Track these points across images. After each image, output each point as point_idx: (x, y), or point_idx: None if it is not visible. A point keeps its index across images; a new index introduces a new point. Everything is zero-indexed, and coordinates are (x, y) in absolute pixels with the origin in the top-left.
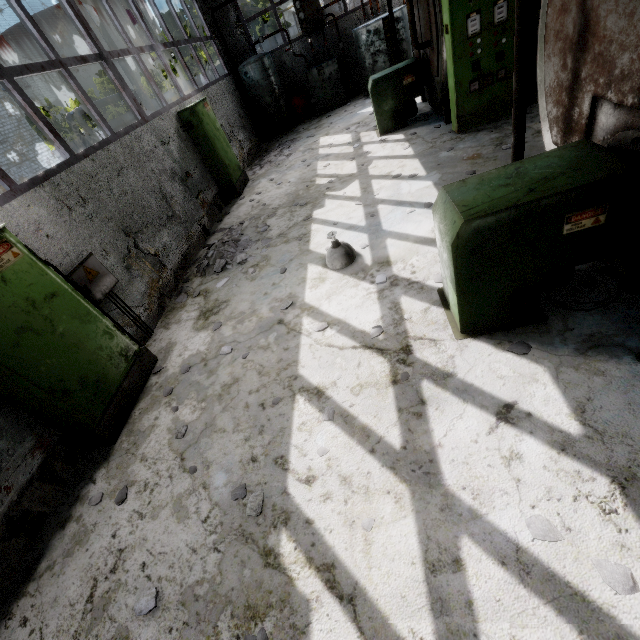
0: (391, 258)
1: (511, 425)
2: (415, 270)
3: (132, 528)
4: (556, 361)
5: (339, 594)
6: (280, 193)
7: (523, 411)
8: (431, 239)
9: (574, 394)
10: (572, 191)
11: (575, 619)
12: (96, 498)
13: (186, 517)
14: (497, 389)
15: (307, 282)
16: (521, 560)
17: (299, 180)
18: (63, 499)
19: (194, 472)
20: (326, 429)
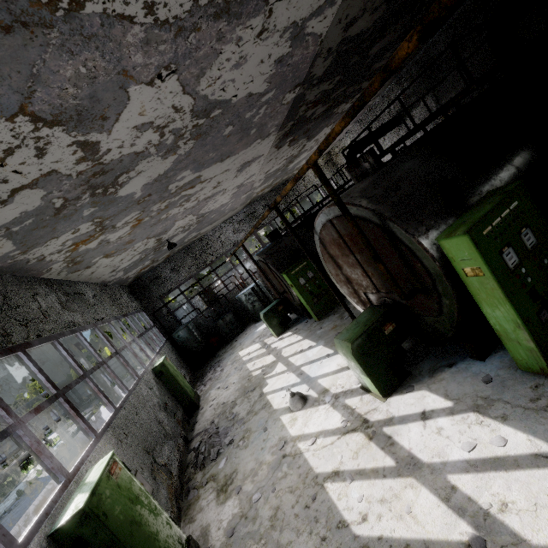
0: (326, 387)
1: (429, 419)
2: (343, 385)
3: None
4: (426, 385)
5: None
6: (231, 391)
7: (429, 410)
8: (340, 369)
9: (440, 392)
10: (377, 320)
11: (501, 467)
12: None
13: None
14: (414, 409)
15: (286, 425)
16: (471, 464)
17: (240, 379)
18: None
19: None
20: (354, 486)
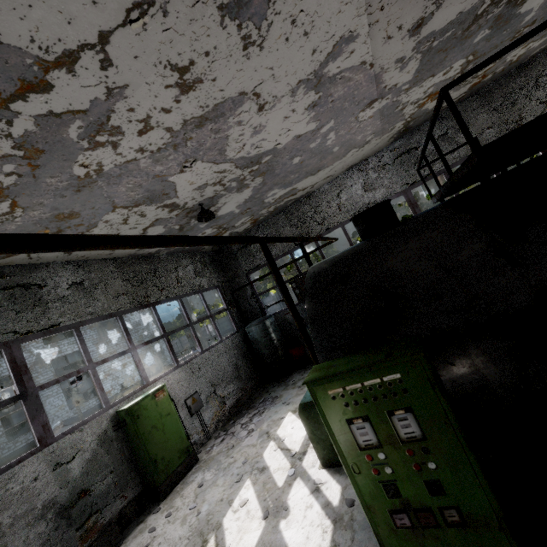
0: None
1: None
2: None
3: None
4: None
5: None
6: (170, 542)
7: None
8: None
9: None
10: None
11: None
12: None
13: None
14: None
15: None
16: None
17: (203, 520)
18: None
19: None
20: None
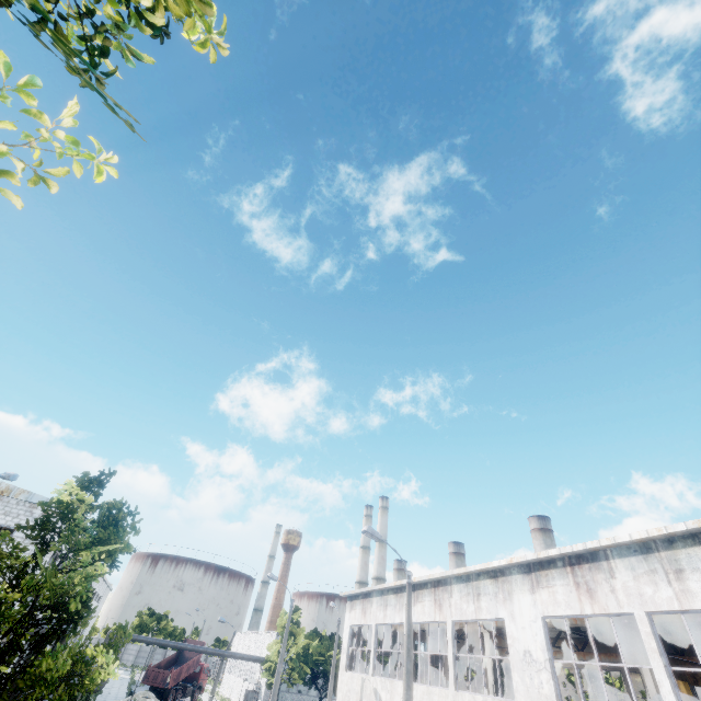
0: None
1: None
2: None
3: None
4: None
5: None
6: None
7: None
8: None
9: None
10: None
11: None
12: None
13: None
14: None
15: None
16: None
17: None
18: None
19: None
20: None
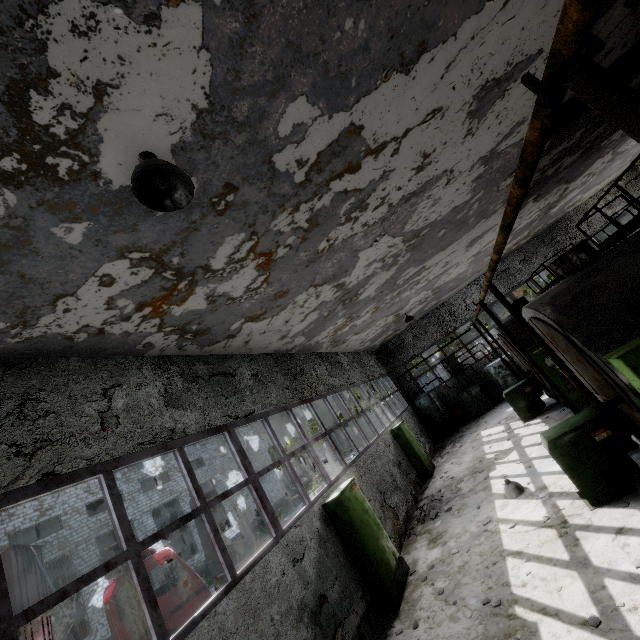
0: (546, 484)
1: (622, 534)
2: (562, 486)
3: (428, 633)
4: None
5: (550, 615)
6: (462, 468)
7: (628, 528)
8: None
9: None
10: (584, 424)
11: None
12: (399, 629)
13: (458, 619)
14: (614, 523)
15: (496, 508)
16: (631, 576)
17: (473, 459)
18: (377, 639)
19: (456, 602)
20: (527, 564)
